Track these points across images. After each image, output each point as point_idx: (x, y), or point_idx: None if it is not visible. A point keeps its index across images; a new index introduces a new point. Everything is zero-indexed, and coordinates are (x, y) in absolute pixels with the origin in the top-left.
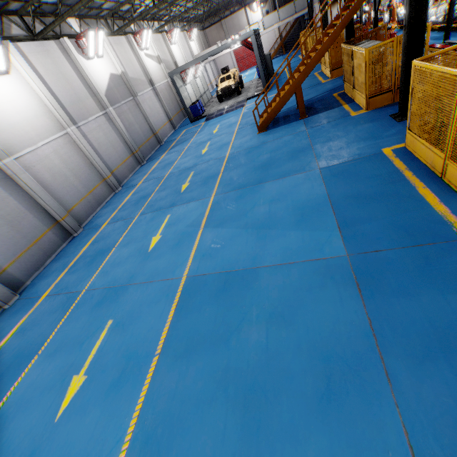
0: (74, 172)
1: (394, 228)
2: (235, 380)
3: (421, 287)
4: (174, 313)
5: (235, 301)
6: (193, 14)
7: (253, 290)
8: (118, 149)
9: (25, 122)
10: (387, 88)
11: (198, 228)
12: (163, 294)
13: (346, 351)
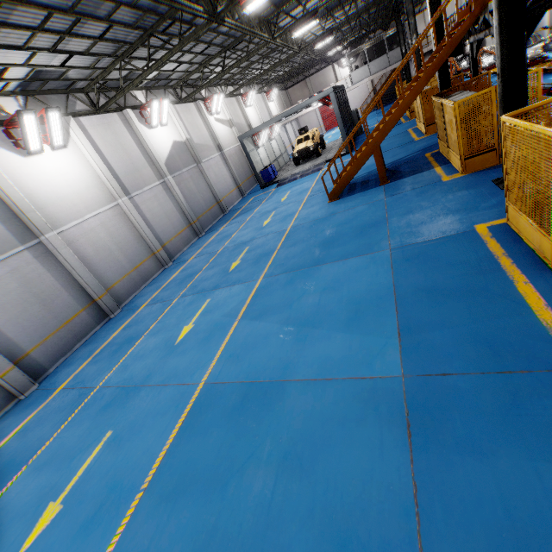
0: (120, 246)
1: (474, 341)
2: (218, 551)
3: (500, 442)
4: (177, 433)
5: (248, 427)
6: (272, 75)
7: (273, 414)
8: (173, 220)
9: (74, 195)
10: (488, 146)
11: (235, 318)
12: (173, 404)
13: (372, 535)
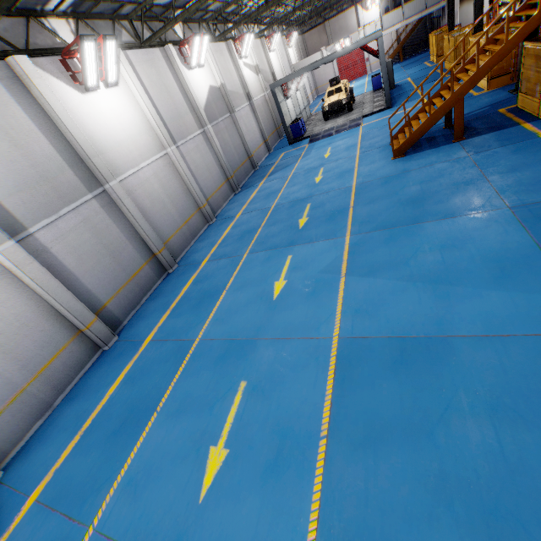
0: (171, 198)
1: None
2: (461, 495)
3: None
4: (334, 384)
5: (426, 380)
6: (295, 15)
7: (451, 368)
8: (213, 174)
9: (129, 140)
10: None
11: (338, 275)
12: (311, 357)
13: None
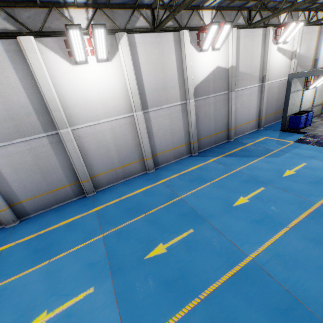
0: (119, 148)
1: None
2: None
3: None
4: None
5: None
6: None
7: None
8: (175, 136)
9: (100, 102)
10: None
11: None
12: None
13: None
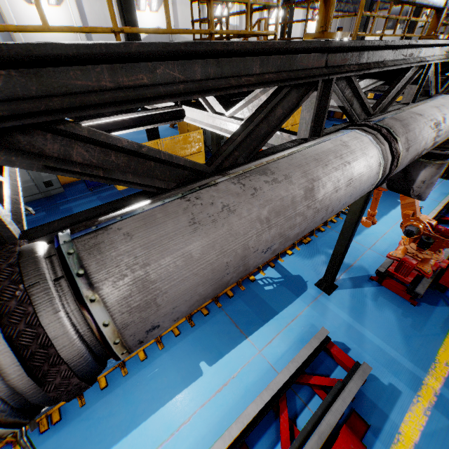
0: None
1: None
2: None
3: None
4: None
5: None
6: None
7: None
8: None
9: (54, 39)
10: None
11: None
12: None
13: None
